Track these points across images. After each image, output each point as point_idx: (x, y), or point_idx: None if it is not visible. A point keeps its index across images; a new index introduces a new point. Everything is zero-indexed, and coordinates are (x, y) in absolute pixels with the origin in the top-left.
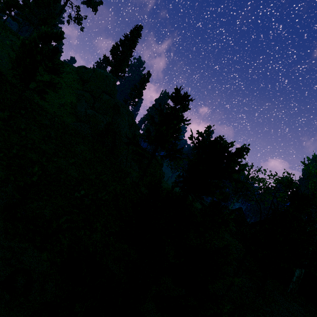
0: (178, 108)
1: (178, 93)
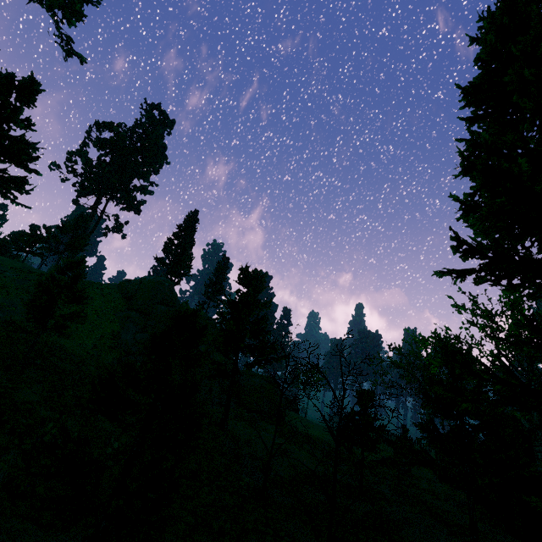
0: (247, 292)
1: (245, 273)
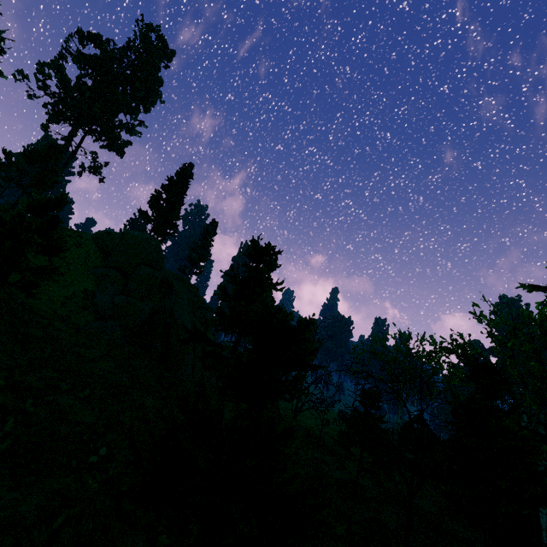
0: (260, 268)
1: (257, 246)
